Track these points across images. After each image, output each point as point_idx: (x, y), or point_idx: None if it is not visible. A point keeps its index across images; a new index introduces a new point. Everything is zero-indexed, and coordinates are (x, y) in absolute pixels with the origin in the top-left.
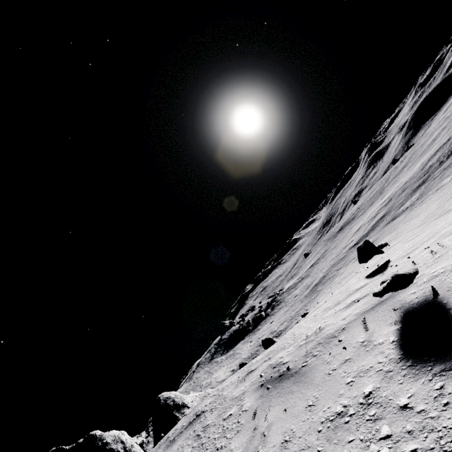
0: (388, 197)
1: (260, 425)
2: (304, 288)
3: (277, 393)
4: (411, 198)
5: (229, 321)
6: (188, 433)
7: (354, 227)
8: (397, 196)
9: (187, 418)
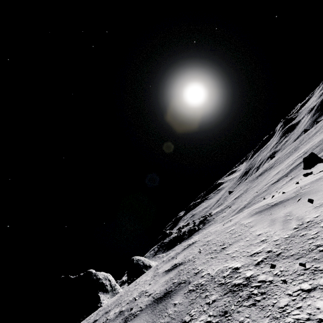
0: (303, 151)
1: (276, 217)
2: (231, 211)
3: (280, 207)
4: None
5: (169, 231)
6: (190, 249)
7: (273, 172)
8: (312, 150)
9: (178, 250)
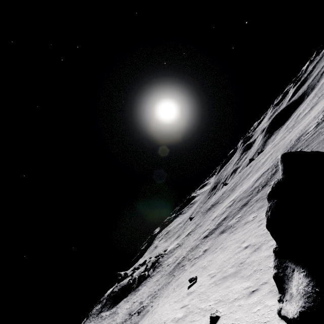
0: (234, 198)
1: None
2: (174, 260)
3: None
4: (237, 214)
5: (125, 272)
6: None
7: (214, 213)
8: (236, 203)
9: None
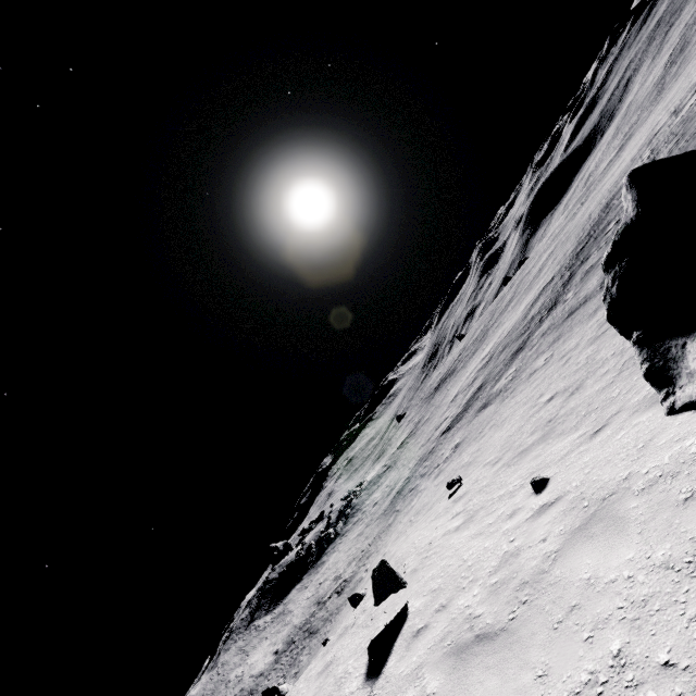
0: (489, 351)
1: None
2: (386, 492)
3: None
4: (508, 370)
5: (284, 543)
6: None
7: (451, 390)
8: (498, 356)
9: None
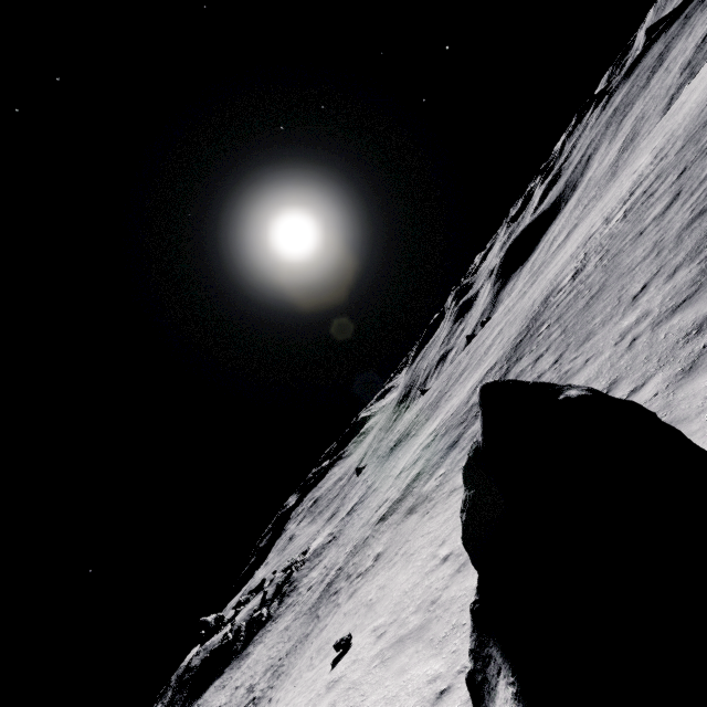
0: (436, 427)
1: None
2: (322, 575)
3: None
4: (439, 468)
5: (217, 616)
6: None
7: (401, 461)
8: (439, 439)
9: None
